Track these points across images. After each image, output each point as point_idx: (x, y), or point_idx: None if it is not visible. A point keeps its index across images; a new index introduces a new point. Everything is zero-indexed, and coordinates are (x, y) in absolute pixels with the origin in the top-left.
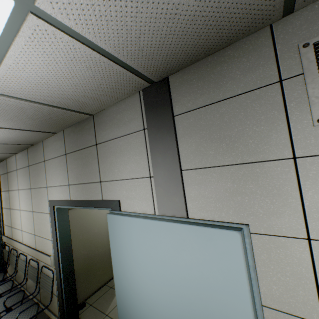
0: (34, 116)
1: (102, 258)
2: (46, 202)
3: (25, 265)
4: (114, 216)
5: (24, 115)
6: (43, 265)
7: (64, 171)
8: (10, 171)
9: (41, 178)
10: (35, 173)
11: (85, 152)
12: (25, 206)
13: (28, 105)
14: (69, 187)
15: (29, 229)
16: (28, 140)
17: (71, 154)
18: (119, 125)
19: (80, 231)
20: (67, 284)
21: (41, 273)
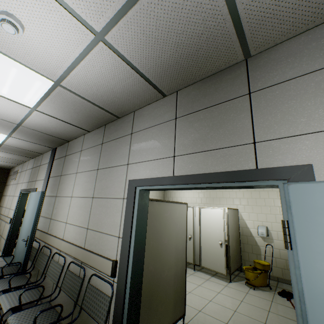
0: (184, 40)
1: (166, 287)
2: (120, 184)
3: (60, 270)
4: (320, 185)
5: (178, 31)
6: (94, 274)
7: (167, 139)
8: (70, 154)
9: (120, 154)
10: (111, 150)
11: (220, 108)
12: (82, 191)
13: (209, 1)
14: (174, 159)
15: (80, 220)
16: (124, 104)
17: (186, 117)
18: (316, 56)
19: (151, 235)
20: (130, 313)
21: (87, 285)
